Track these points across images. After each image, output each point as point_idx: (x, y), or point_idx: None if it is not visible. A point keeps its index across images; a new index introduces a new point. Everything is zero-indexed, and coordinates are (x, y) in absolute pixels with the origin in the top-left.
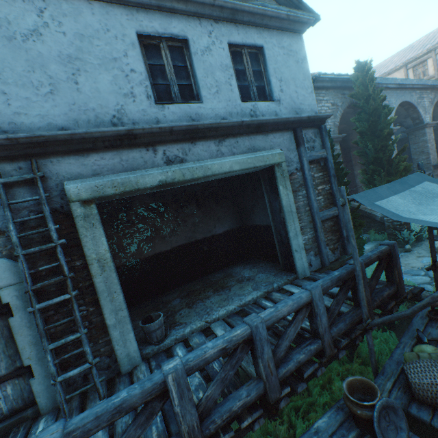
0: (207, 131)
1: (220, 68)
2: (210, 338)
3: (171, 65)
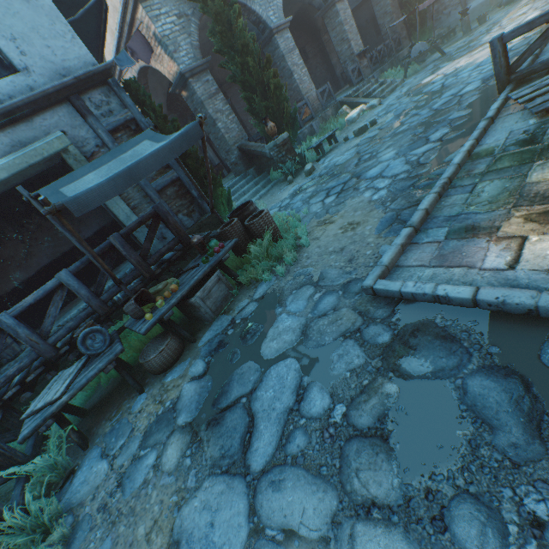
0: None
1: None
2: None
3: None
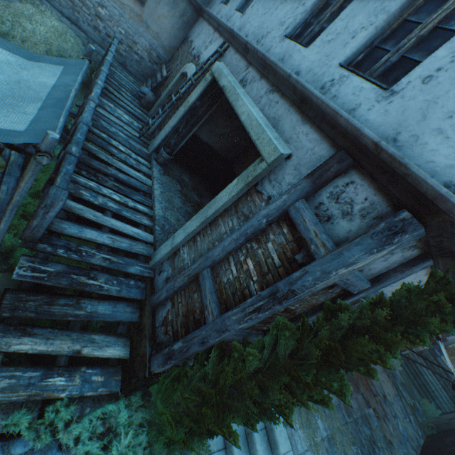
0: (271, 71)
1: (370, 11)
2: (141, 174)
3: (339, 4)
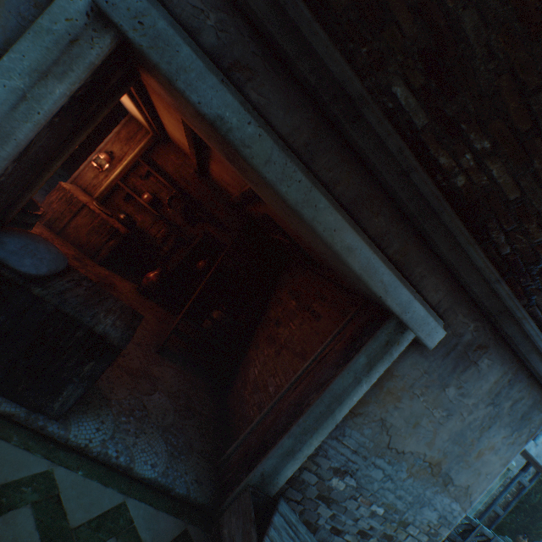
0: None
1: None
2: None
3: None
